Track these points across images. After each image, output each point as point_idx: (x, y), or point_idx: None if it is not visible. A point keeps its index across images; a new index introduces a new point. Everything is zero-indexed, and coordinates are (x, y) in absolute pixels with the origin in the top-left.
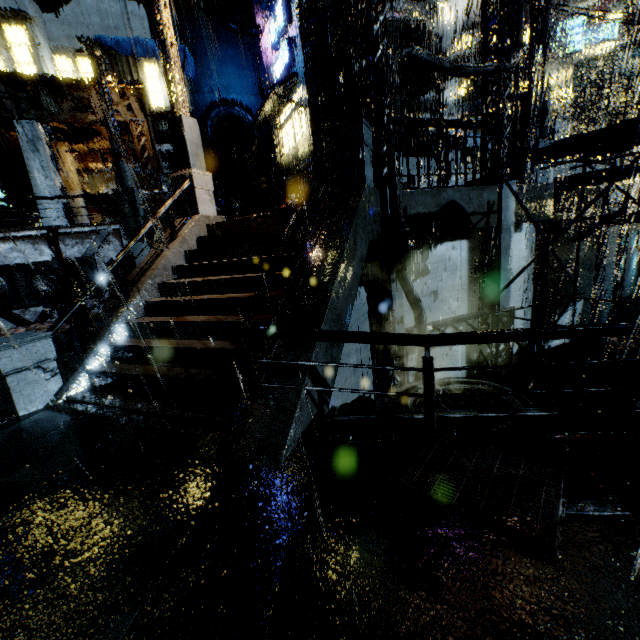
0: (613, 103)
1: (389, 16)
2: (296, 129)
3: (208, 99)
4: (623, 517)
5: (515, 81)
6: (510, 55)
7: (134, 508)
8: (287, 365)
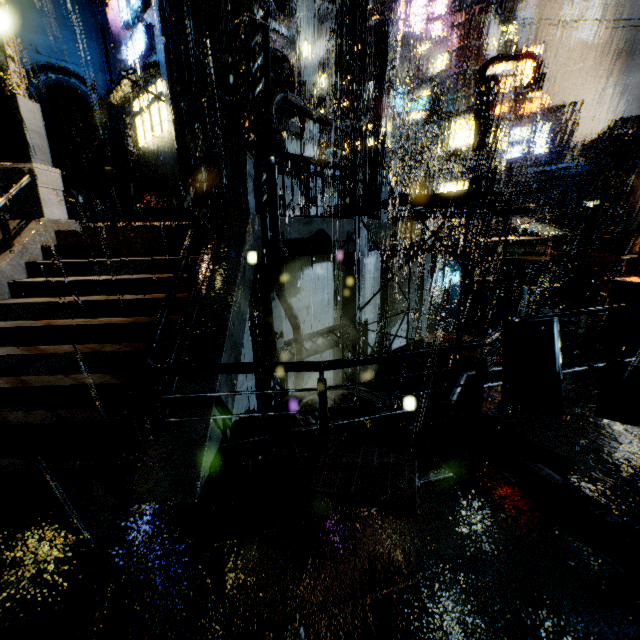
0: (425, 158)
1: (267, 59)
2: (155, 122)
3: (29, 59)
4: (449, 477)
5: (365, 137)
6: (361, 116)
7: (30, 587)
8: (191, 397)
